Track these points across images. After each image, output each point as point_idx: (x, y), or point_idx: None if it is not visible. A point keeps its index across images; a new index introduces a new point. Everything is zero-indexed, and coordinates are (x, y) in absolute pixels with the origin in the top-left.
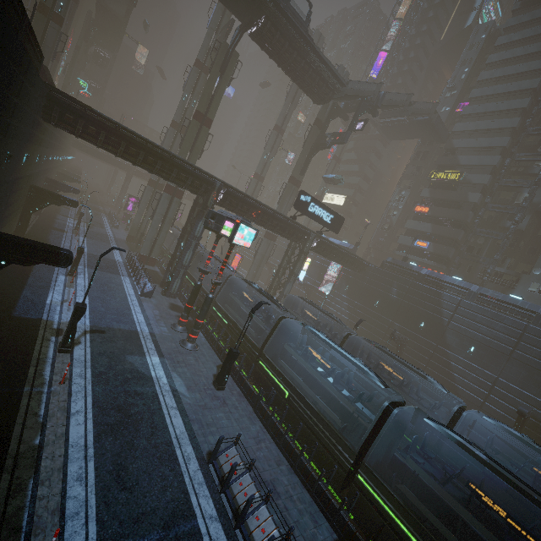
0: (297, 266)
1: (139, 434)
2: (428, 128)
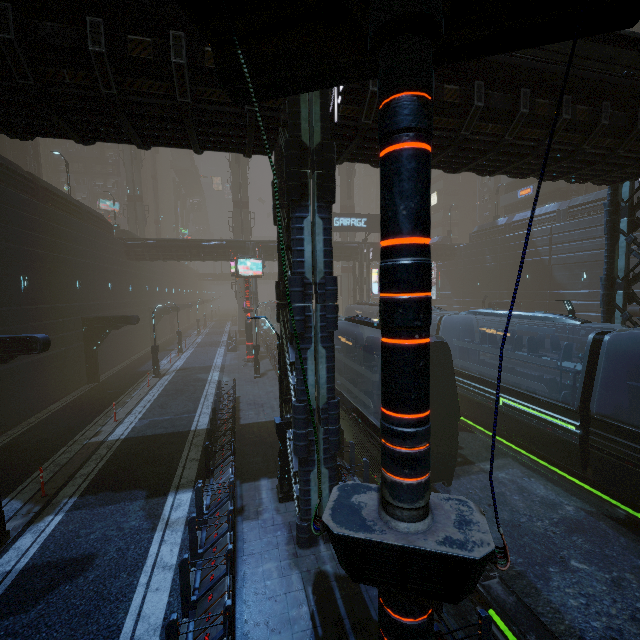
0: (363, 282)
1: (183, 395)
2: None
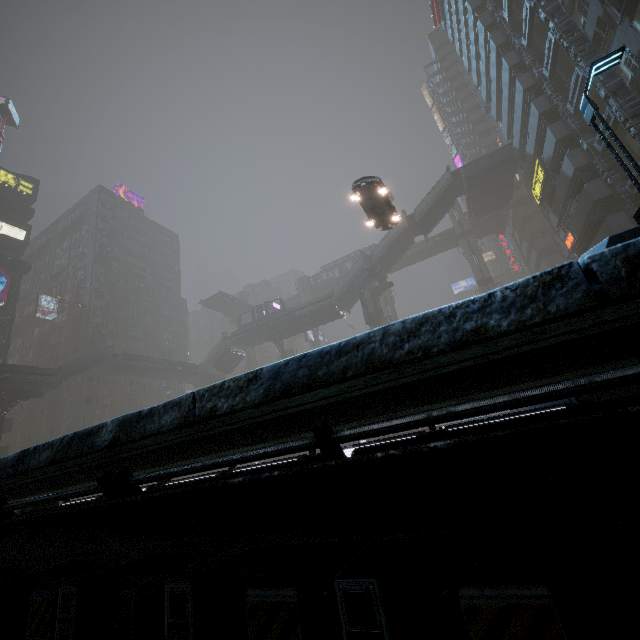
0: None
1: None
2: (478, 179)
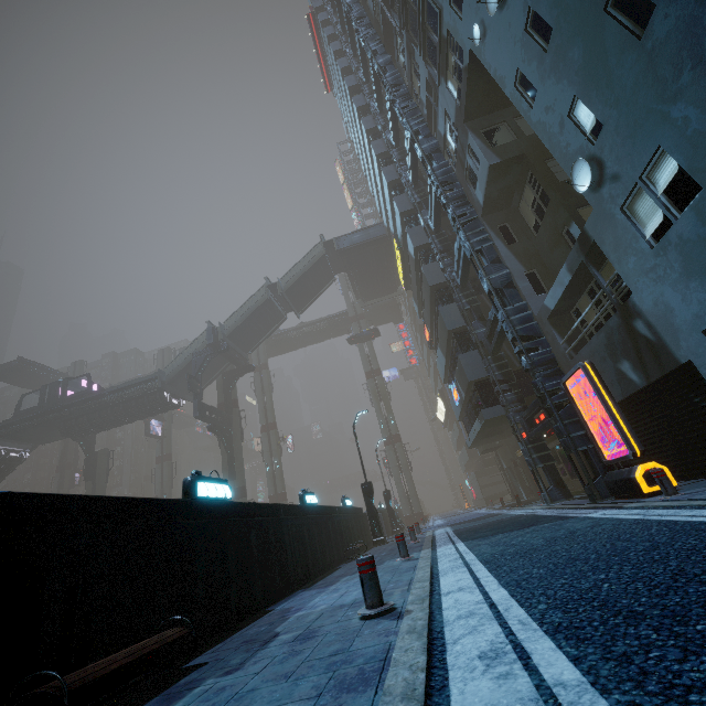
0: None
1: None
2: (353, 255)
